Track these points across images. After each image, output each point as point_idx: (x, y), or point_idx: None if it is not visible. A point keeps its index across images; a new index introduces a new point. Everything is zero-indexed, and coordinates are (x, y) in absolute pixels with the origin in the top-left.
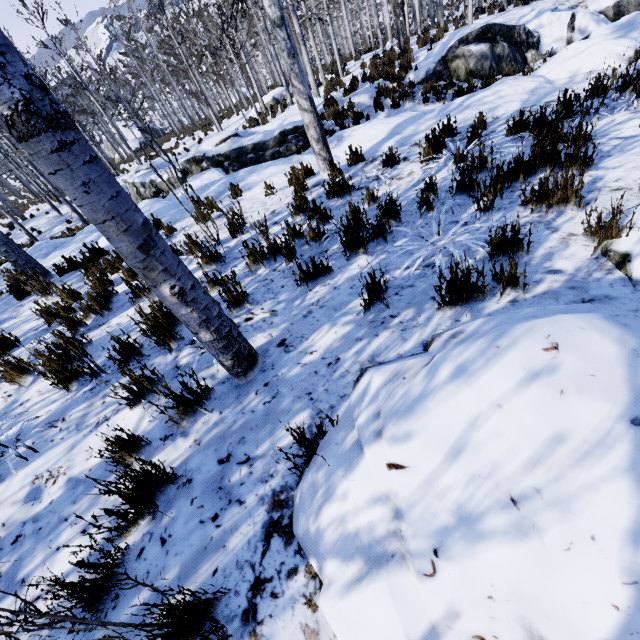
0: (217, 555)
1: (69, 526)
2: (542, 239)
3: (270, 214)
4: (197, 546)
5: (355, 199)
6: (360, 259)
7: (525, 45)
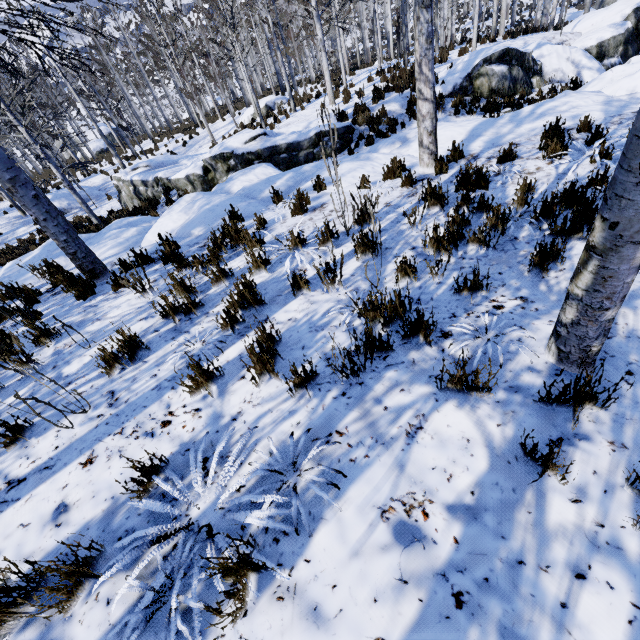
0: None
1: (540, 571)
2: None
3: (386, 206)
4: None
5: (492, 191)
6: (576, 245)
7: (532, 71)
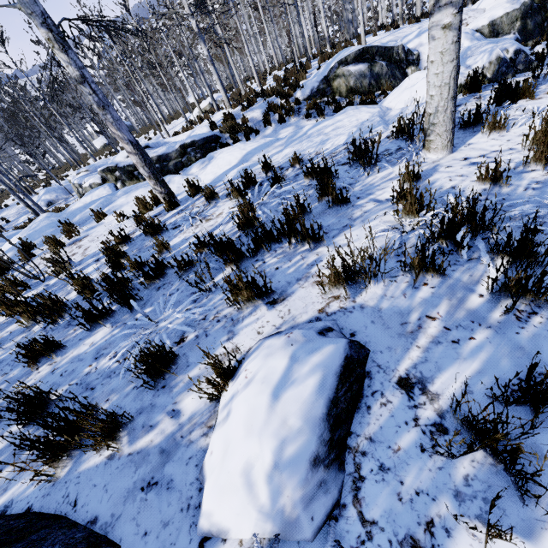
0: None
1: None
2: (212, 349)
3: (103, 247)
4: None
5: (163, 241)
6: (101, 330)
7: (404, 62)
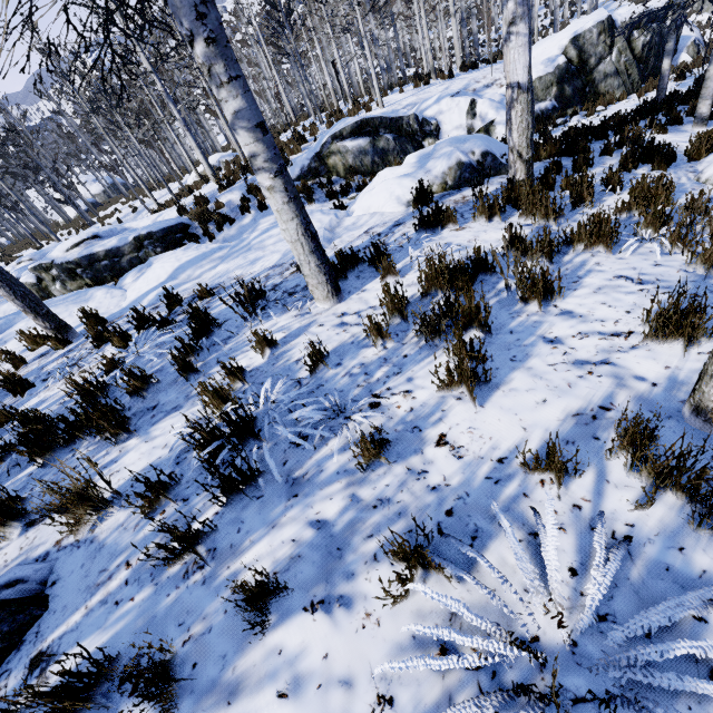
0: None
1: None
2: None
3: None
4: None
5: (22, 400)
6: None
7: (419, 134)
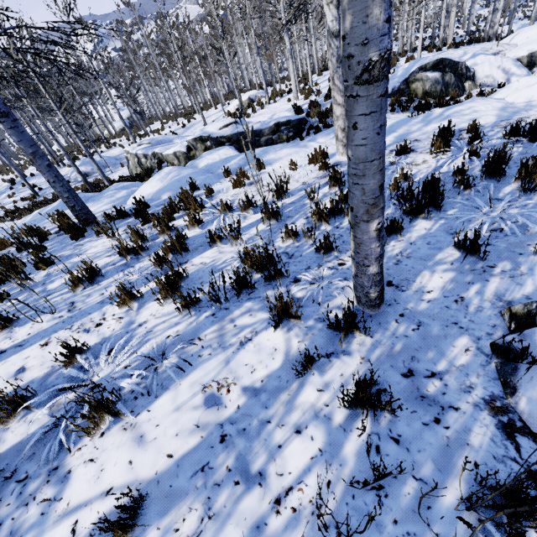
0: (466, 451)
1: (277, 427)
2: None
3: (302, 184)
4: (437, 444)
5: None
6: (420, 222)
7: (465, 77)
